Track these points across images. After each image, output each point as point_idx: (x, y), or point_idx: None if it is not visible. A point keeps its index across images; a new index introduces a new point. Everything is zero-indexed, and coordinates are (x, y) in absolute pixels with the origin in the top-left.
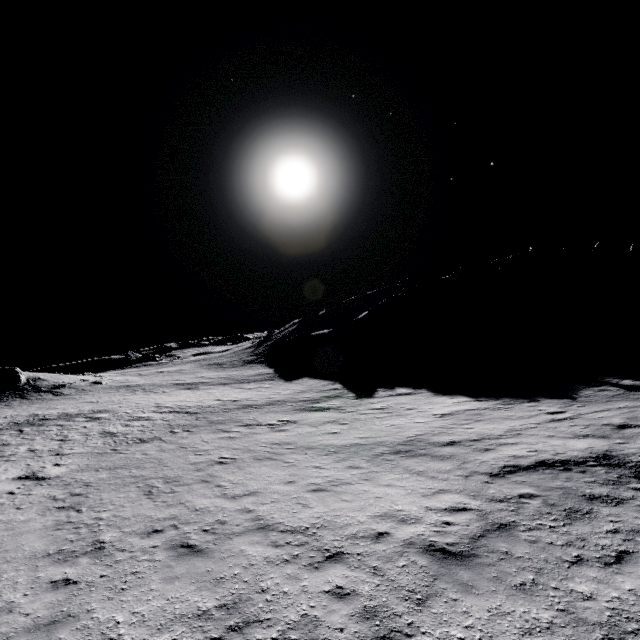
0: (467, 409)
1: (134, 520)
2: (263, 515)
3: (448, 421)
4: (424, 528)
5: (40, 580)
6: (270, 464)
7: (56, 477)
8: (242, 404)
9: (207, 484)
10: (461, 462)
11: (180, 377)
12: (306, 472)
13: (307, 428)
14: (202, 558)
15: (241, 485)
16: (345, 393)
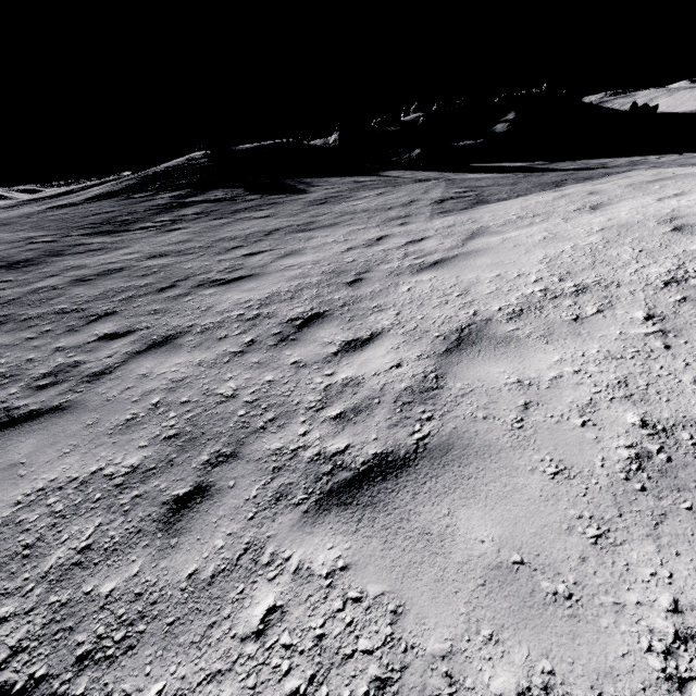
0: None
1: None
2: None
3: None
4: None
5: None
6: None
7: None
8: None
9: None
10: None
11: None
12: None
13: None
14: None
15: None
16: None
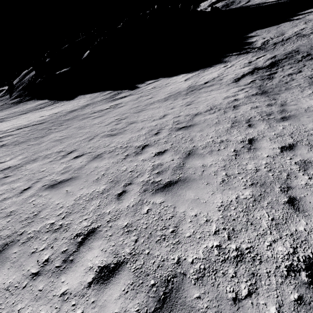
0: (192, 76)
1: (135, 138)
2: (187, 114)
3: (191, 80)
4: (243, 94)
5: (146, 159)
6: (148, 111)
7: (23, 162)
8: (66, 112)
9: (136, 123)
10: (219, 84)
11: None
12: (170, 105)
13: (133, 102)
14: (196, 125)
15: (153, 117)
16: (121, 91)
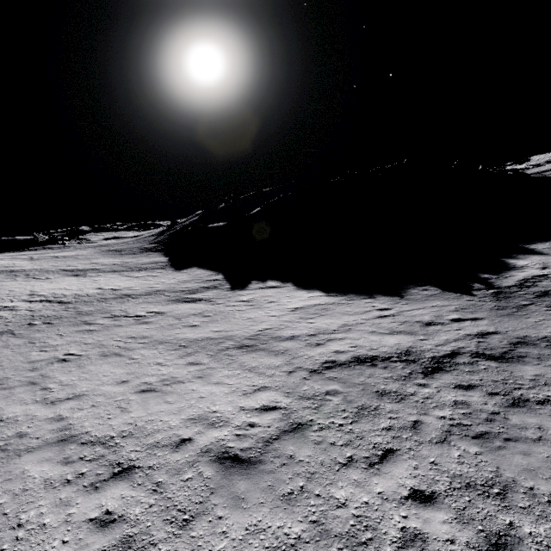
0: (317, 304)
1: None
2: (73, 424)
3: (297, 315)
4: (228, 432)
5: None
6: (114, 361)
7: None
8: (121, 293)
9: (33, 387)
10: (291, 357)
11: (73, 263)
12: (145, 370)
13: (171, 320)
14: None
15: (70, 387)
16: (223, 284)
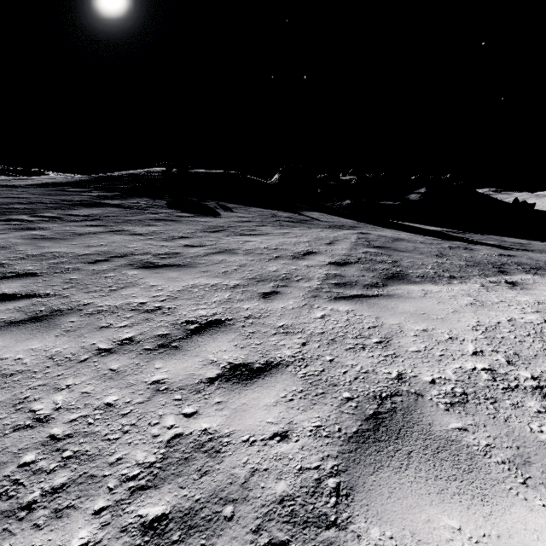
0: None
1: None
2: None
3: None
4: None
5: None
6: None
7: None
8: None
9: None
10: None
11: None
12: None
13: None
14: None
15: None
16: None
